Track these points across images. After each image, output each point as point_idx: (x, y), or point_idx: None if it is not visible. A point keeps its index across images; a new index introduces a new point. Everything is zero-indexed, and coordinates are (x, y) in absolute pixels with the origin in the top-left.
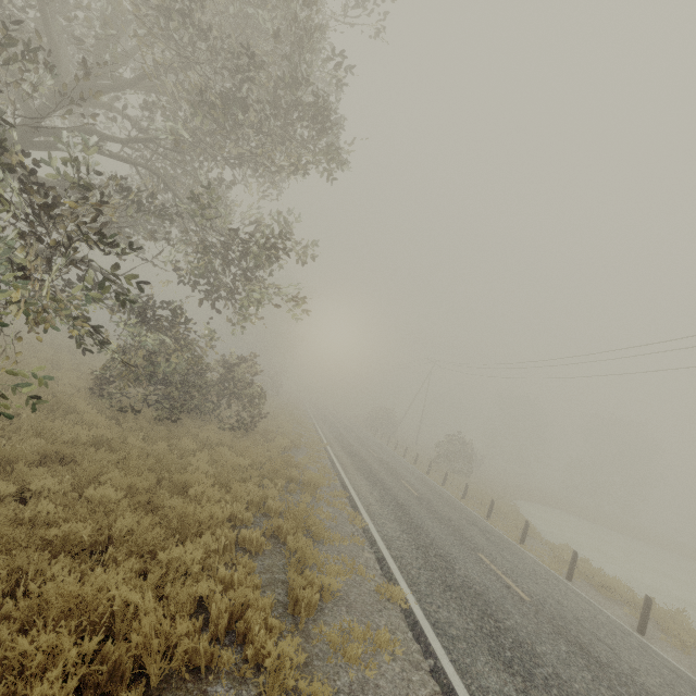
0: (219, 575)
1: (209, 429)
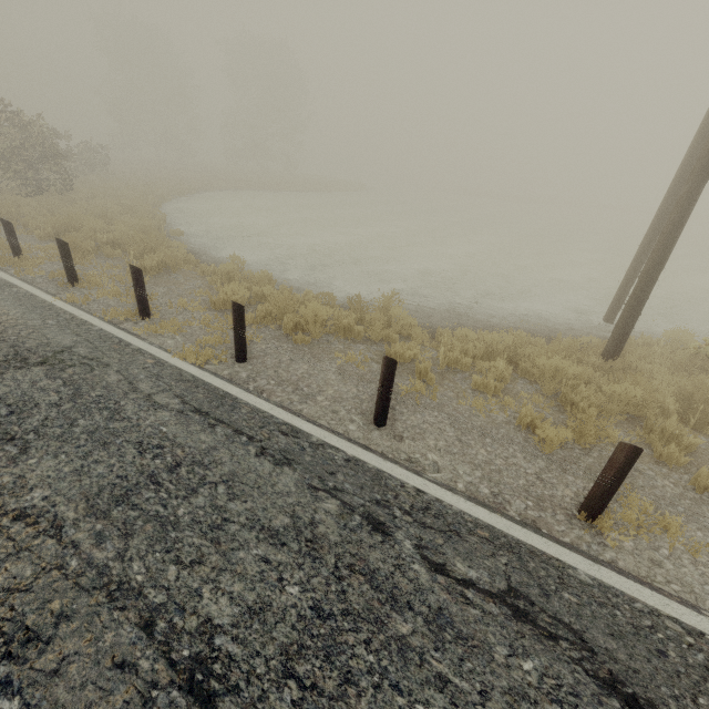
0: None
1: None
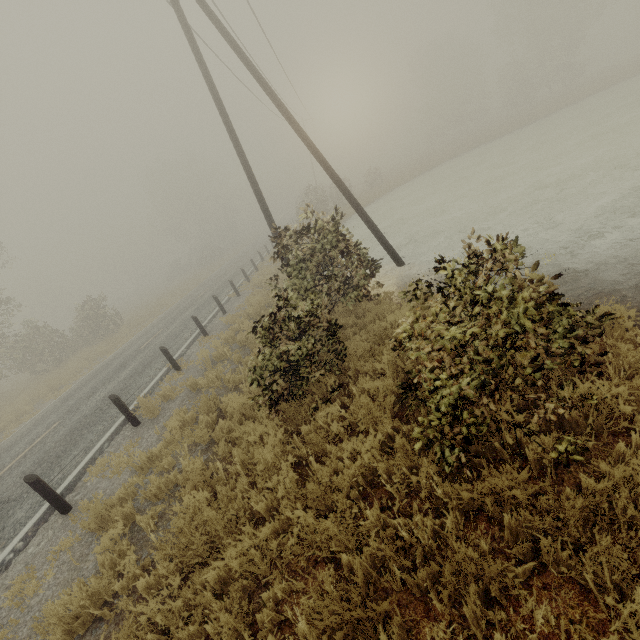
0: None
1: (78, 353)
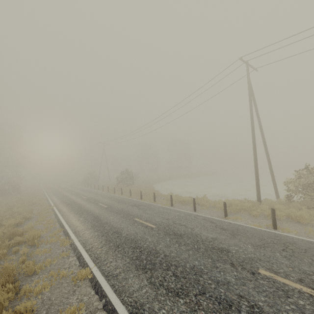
0: None
1: None
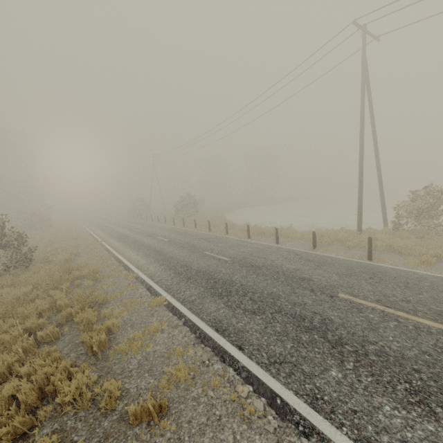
0: (23, 373)
1: None
